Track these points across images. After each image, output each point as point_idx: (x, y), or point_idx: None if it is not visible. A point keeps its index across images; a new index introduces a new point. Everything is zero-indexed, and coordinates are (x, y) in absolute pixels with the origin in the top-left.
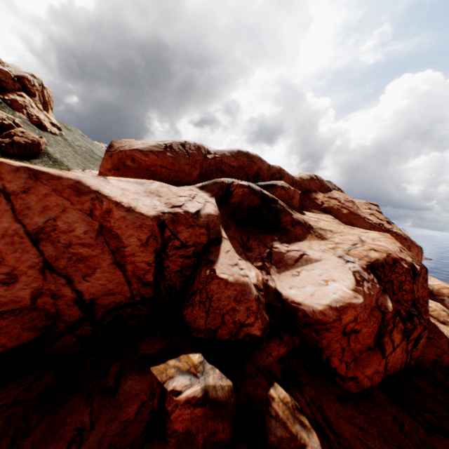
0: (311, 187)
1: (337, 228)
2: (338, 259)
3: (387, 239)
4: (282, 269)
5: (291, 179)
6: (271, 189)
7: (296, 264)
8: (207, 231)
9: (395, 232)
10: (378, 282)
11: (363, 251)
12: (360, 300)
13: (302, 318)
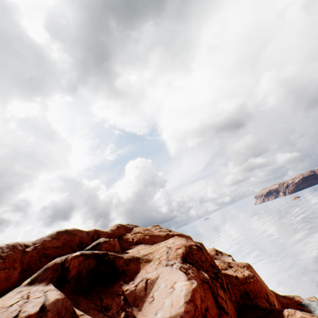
0: (121, 233)
1: (152, 249)
2: (167, 267)
3: (178, 238)
4: (140, 304)
5: (106, 233)
6: (98, 247)
7: (147, 291)
8: None
9: (176, 234)
10: (192, 265)
11: (174, 253)
12: (195, 282)
13: None
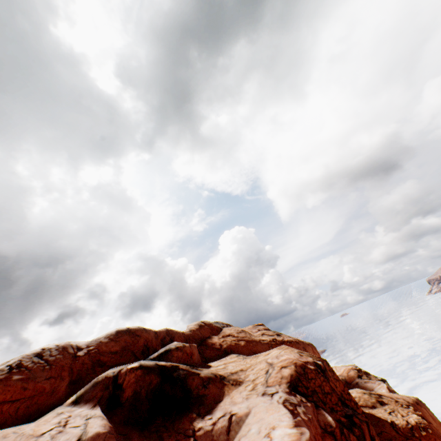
0: (204, 334)
1: (245, 363)
2: (264, 398)
3: (286, 350)
4: None
5: (182, 335)
6: (166, 356)
7: (230, 435)
8: None
9: (287, 340)
10: (307, 399)
11: (277, 374)
12: (307, 433)
13: None
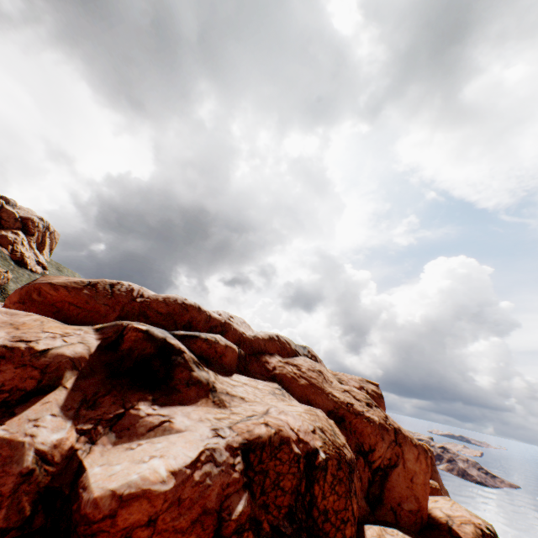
0: (267, 348)
1: (260, 397)
2: (207, 432)
3: (305, 414)
4: (124, 438)
5: (238, 335)
6: (189, 339)
7: (148, 433)
8: (41, 374)
9: (367, 417)
10: (244, 470)
11: (251, 424)
12: (166, 486)
13: (74, 513)
